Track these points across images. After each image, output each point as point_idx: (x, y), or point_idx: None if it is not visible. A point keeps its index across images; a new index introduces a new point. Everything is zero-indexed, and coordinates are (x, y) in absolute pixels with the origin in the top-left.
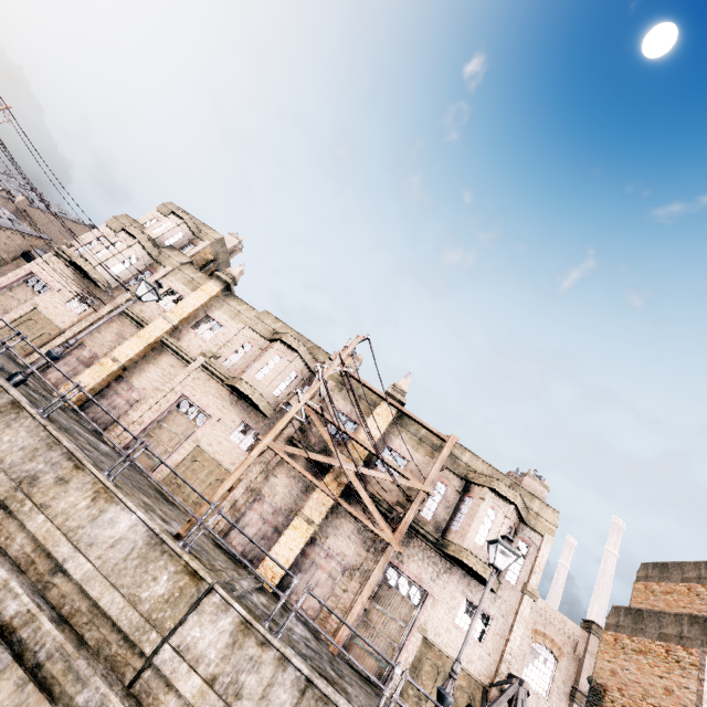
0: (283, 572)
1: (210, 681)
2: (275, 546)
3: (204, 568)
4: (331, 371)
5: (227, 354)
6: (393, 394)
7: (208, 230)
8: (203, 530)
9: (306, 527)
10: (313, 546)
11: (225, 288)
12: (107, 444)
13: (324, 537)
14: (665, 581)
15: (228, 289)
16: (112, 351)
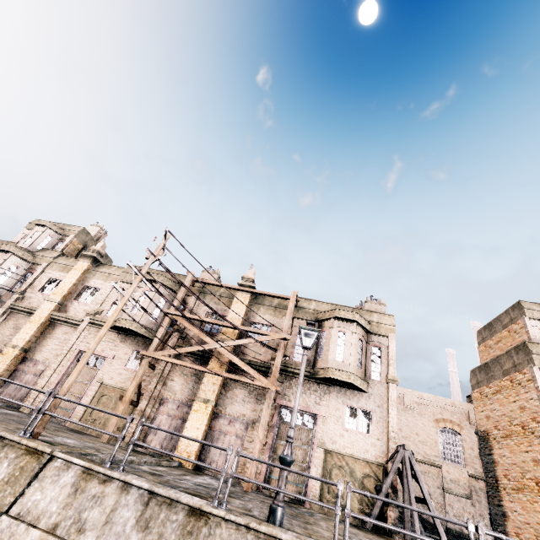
0: (196, 449)
1: (52, 529)
2: (184, 431)
3: (46, 444)
4: (147, 265)
5: (107, 307)
6: (244, 284)
7: (70, 227)
8: (41, 415)
9: (205, 406)
10: (217, 419)
11: (94, 261)
12: (20, 412)
13: (223, 409)
14: (494, 335)
15: (96, 262)
16: (10, 341)
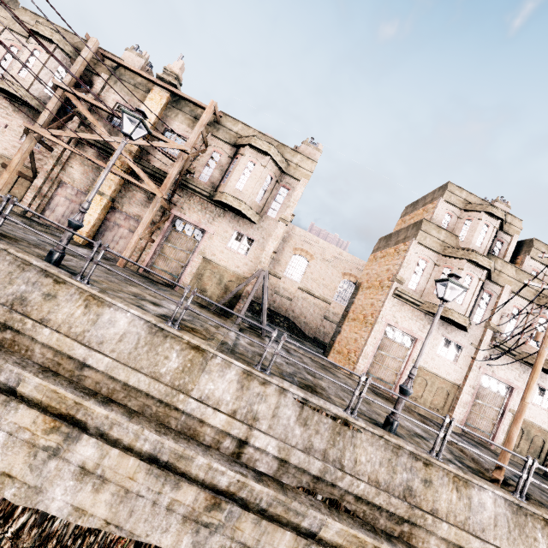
0: (87, 231)
1: None
2: None
3: None
4: None
5: None
6: (163, 77)
7: None
8: None
9: (100, 198)
10: (113, 213)
11: None
12: None
13: (120, 206)
14: (413, 212)
15: None
16: None
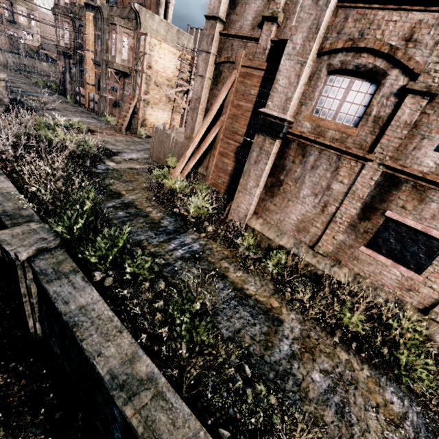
0: None
1: (3, 58)
2: None
3: None
4: None
5: None
6: None
7: None
8: None
9: None
10: None
11: None
12: None
13: None
14: None
15: None
16: None
